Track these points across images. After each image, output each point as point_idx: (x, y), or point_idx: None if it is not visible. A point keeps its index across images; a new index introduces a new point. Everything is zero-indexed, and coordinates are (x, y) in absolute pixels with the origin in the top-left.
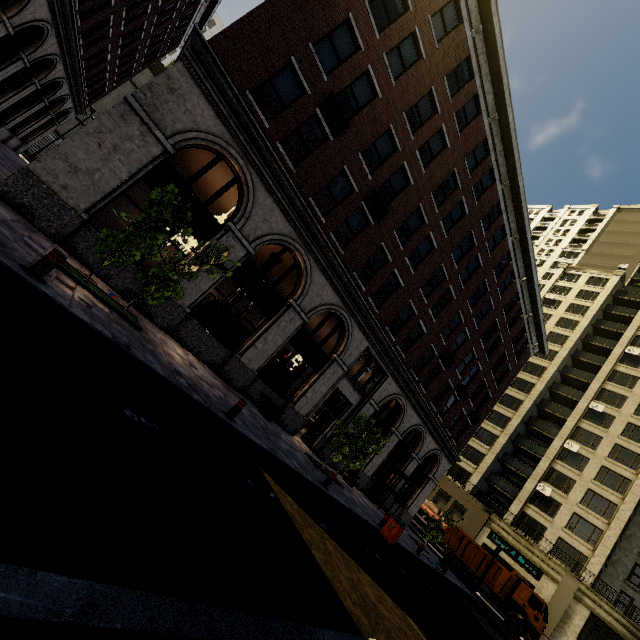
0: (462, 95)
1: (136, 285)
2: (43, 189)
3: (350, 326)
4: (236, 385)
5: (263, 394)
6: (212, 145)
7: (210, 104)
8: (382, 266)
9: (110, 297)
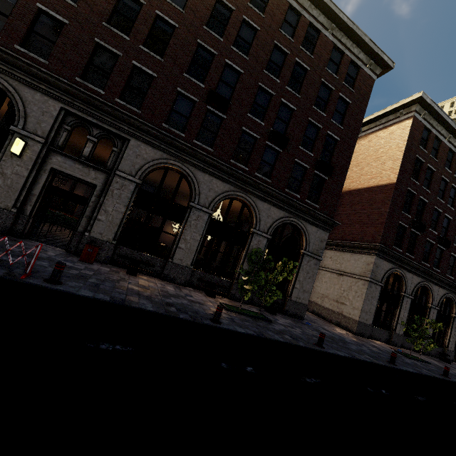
0: (453, 164)
1: (386, 336)
2: (363, 325)
3: (454, 298)
4: (426, 353)
5: (439, 352)
6: (390, 272)
7: (385, 260)
8: (454, 261)
9: (408, 354)
